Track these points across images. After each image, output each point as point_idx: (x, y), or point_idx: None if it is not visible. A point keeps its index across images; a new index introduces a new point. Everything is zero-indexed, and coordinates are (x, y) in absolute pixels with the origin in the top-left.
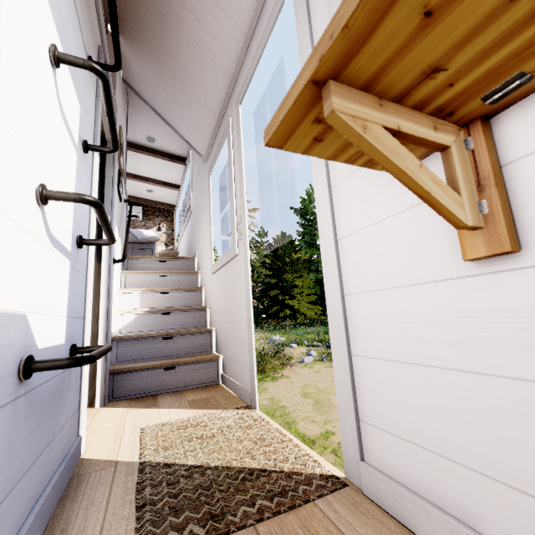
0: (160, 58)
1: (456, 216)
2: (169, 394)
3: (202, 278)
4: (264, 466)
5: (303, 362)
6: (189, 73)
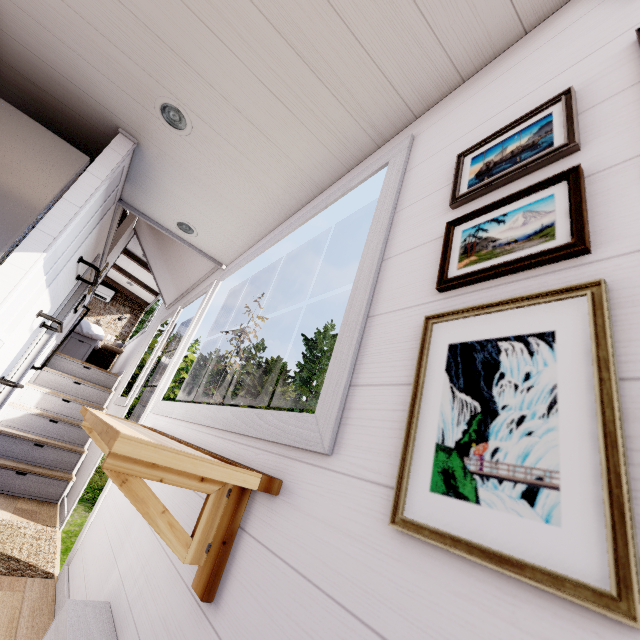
0: (159, 242)
1: None
2: (6, 495)
3: (111, 399)
4: (21, 558)
5: None
6: (172, 263)
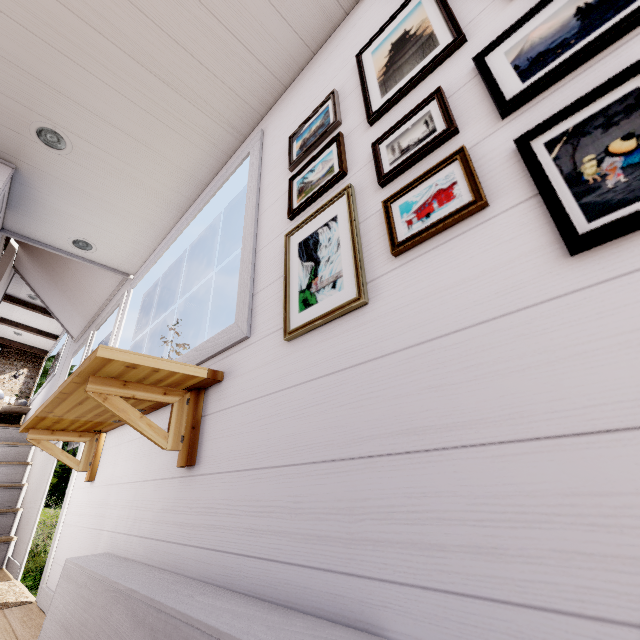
0: (50, 273)
1: (74, 468)
2: None
3: (35, 452)
4: None
5: None
6: (70, 291)
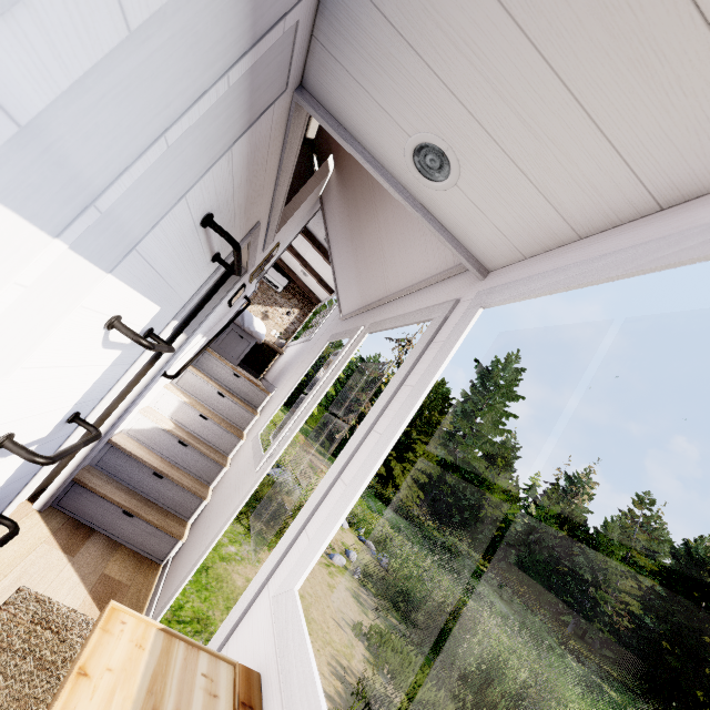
0: (351, 217)
1: None
2: (105, 541)
3: (254, 426)
4: None
5: (331, 558)
6: (363, 252)
